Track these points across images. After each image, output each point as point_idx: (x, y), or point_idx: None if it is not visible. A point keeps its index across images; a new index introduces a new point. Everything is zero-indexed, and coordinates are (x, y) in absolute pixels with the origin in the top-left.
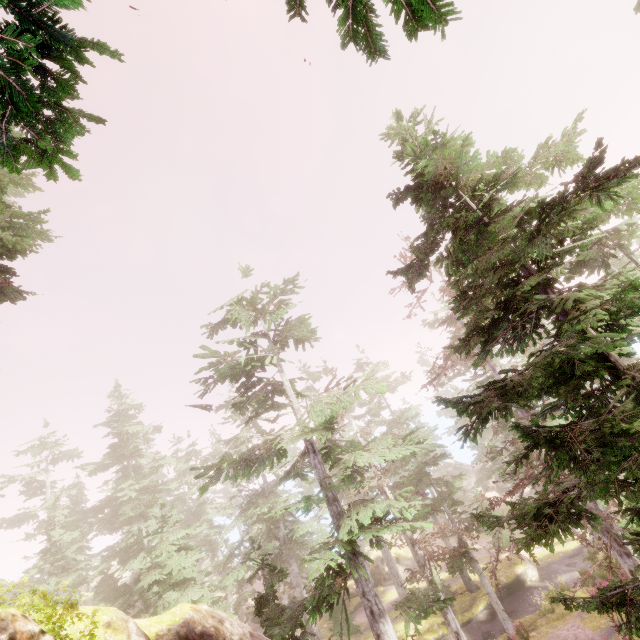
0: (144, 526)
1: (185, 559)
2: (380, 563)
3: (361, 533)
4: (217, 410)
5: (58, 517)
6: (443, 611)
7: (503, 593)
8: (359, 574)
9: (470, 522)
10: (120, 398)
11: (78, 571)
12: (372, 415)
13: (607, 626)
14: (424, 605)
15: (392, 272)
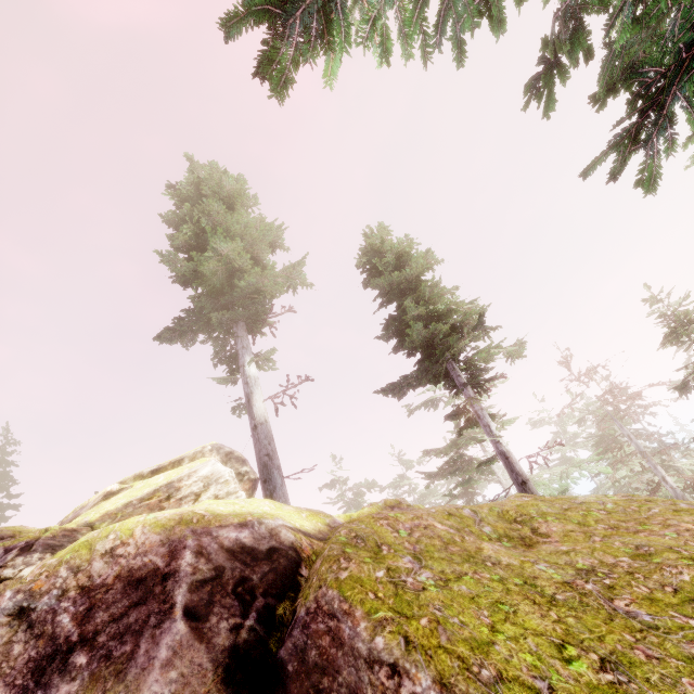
0: None
1: None
2: None
3: None
4: (321, 489)
5: None
6: None
7: None
8: None
9: None
10: None
11: None
12: None
13: None
14: None
15: (674, 388)
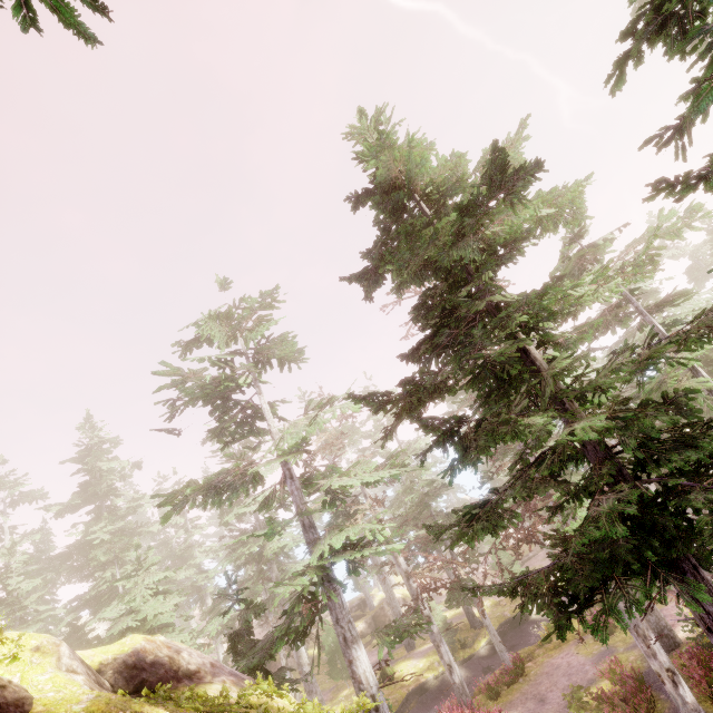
0: (120, 572)
1: (163, 604)
2: (385, 605)
3: (334, 558)
4: (204, 442)
5: (15, 564)
6: (436, 644)
7: (506, 627)
8: (333, 601)
9: (471, 554)
10: (92, 431)
11: (40, 623)
12: (377, 447)
13: (599, 651)
14: (400, 630)
15: (345, 278)
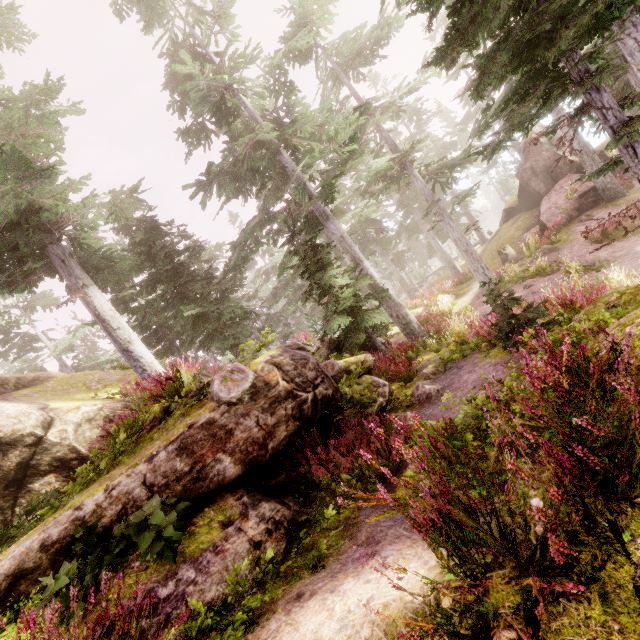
0: None
1: None
2: None
3: None
4: None
5: None
6: None
7: None
8: None
9: None
10: None
11: None
12: None
13: None
14: None
15: None
